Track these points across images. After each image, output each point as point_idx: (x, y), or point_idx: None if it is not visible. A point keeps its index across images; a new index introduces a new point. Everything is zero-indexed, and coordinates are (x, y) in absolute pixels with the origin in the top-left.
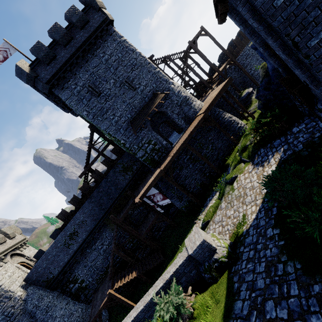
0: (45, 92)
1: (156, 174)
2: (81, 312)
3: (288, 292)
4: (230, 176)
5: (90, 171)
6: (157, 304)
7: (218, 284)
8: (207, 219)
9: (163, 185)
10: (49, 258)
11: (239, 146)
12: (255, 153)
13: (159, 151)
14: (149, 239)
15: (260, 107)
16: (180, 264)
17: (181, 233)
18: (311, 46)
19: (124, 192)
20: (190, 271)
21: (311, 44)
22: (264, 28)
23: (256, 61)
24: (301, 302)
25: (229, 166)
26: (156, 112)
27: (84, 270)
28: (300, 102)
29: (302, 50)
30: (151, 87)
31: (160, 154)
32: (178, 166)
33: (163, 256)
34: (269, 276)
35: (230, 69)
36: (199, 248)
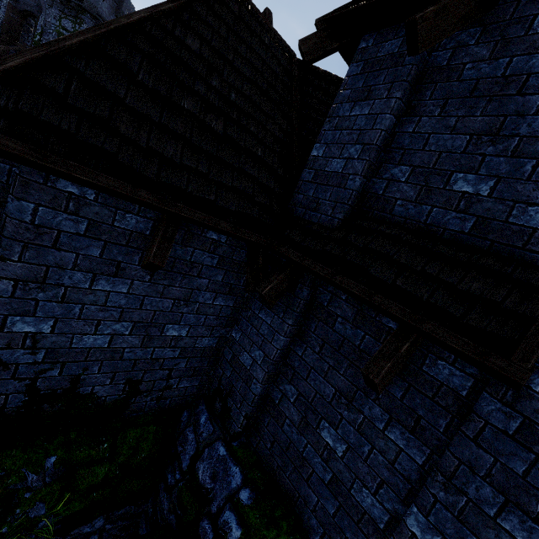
0: (85, 4)
1: None
2: None
3: None
4: None
5: None
6: None
7: None
8: None
9: None
10: None
11: None
12: None
13: None
14: None
15: None
16: None
17: None
18: None
19: None
20: None
21: None
22: None
23: None
24: None
25: None
26: None
27: None
28: None
29: None
30: None
31: None
32: None
33: None
34: None
35: None
36: None
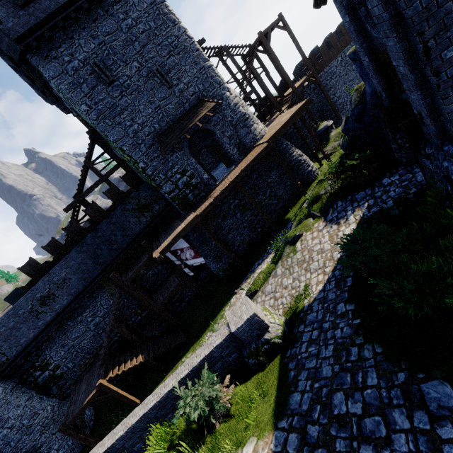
0: (13, 56)
1: (189, 220)
2: (51, 411)
3: (363, 381)
4: (292, 234)
5: (83, 204)
6: (176, 399)
7: (266, 372)
8: (255, 288)
9: (196, 237)
10: (2, 331)
11: (310, 195)
12: (330, 207)
13: (196, 188)
14: (167, 311)
15: (345, 146)
16: (217, 345)
17: (214, 306)
18: (445, 58)
19: (136, 243)
20: (229, 355)
21: (447, 55)
22: (390, 17)
23: (343, 85)
24: (380, 393)
25: (289, 221)
26: (199, 129)
27: (61, 351)
28: (399, 145)
29: (433, 61)
30: (195, 89)
31: (197, 192)
32: (221, 214)
33: (184, 335)
34: (339, 362)
35: (308, 88)
36: (247, 324)
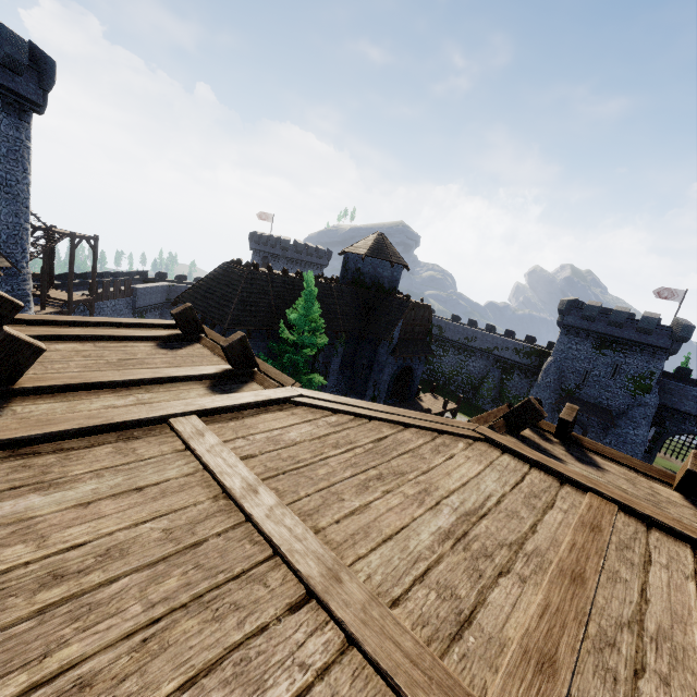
0: None
1: None
2: None
3: None
4: None
5: None
6: None
7: None
8: None
9: None
10: None
11: None
12: None
13: None
14: None
15: None
16: None
17: None
18: None
19: None
20: None
21: None
22: None
23: None
24: None
25: None
26: None
27: None
28: None
29: None
30: None
31: None
32: None
33: None
34: None
35: (78, 307)
36: None
